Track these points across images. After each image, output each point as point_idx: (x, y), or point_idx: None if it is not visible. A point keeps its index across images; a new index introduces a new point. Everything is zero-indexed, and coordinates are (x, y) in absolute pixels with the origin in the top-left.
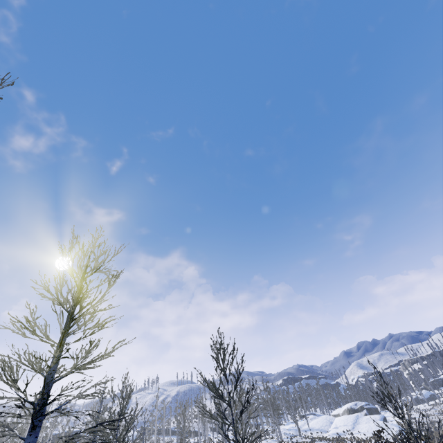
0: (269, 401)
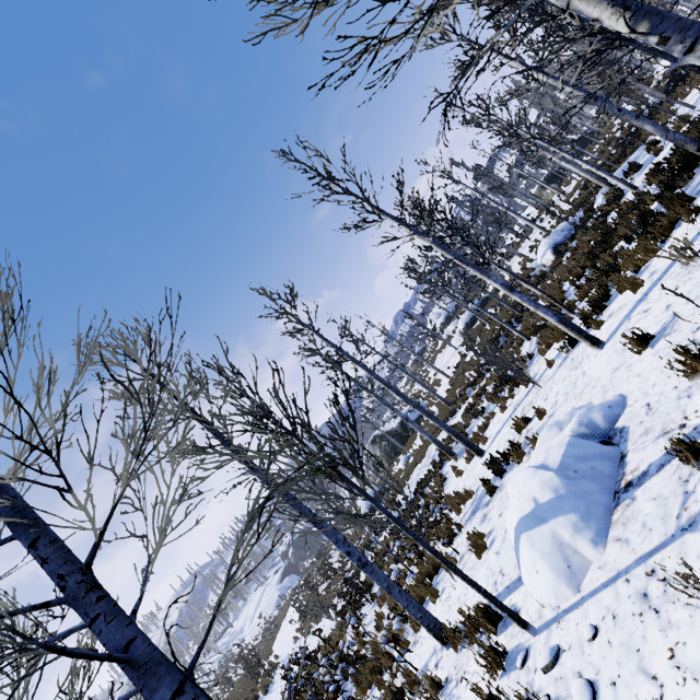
0: None
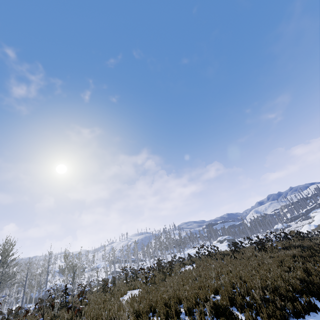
0: (162, 242)
